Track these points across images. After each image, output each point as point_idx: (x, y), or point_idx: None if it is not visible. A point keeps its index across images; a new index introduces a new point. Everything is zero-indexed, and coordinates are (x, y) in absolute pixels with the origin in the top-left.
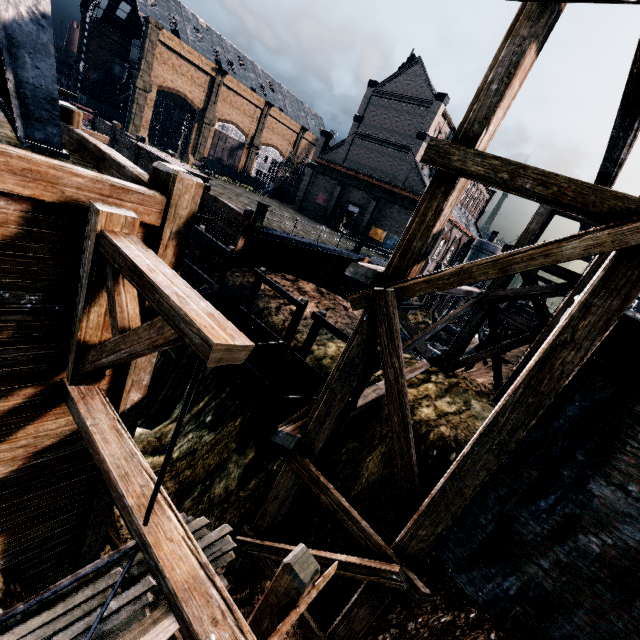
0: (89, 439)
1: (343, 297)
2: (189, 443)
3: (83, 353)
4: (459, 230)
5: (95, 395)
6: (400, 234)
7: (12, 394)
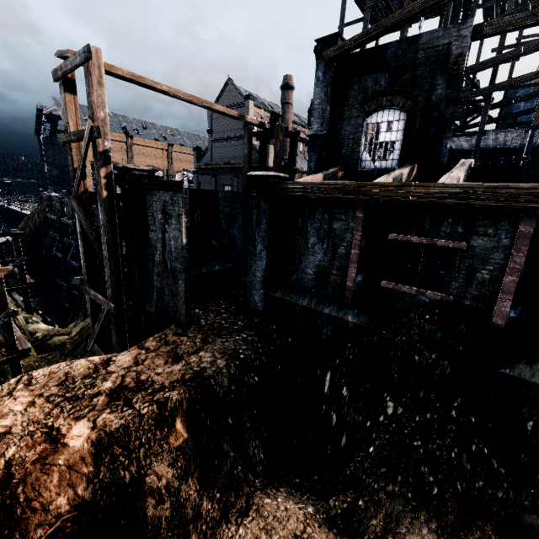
0: None
1: None
2: (80, 327)
3: None
4: None
5: None
6: None
7: None
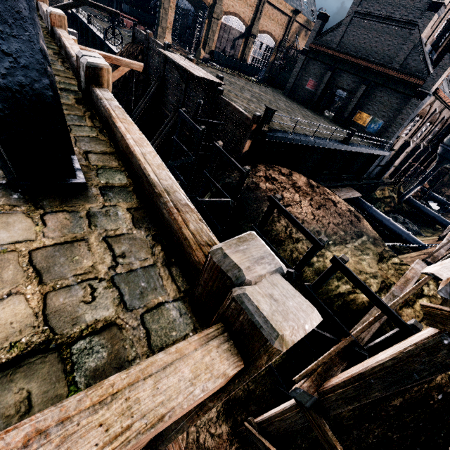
0: None
1: (324, 180)
2: None
3: None
4: (449, 110)
5: None
6: (386, 118)
7: None
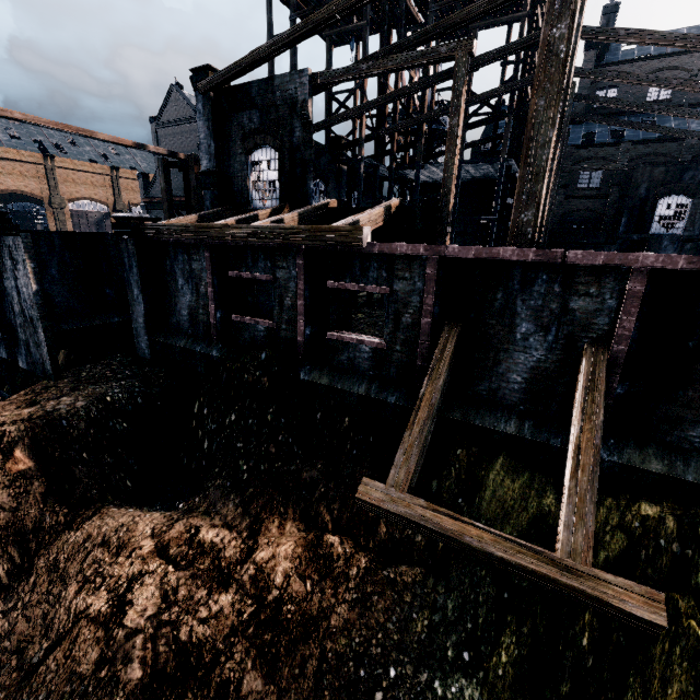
0: None
1: None
2: None
3: None
4: None
5: None
6: None
7: None
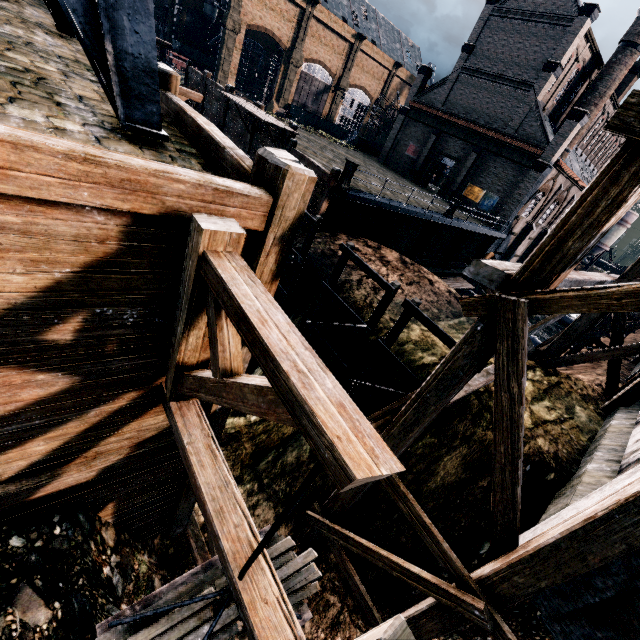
0: (186, 458)
1: (426, 265)
2: None
3: (181, 374)
4: (579, 189)
5: (191, 405)
6: (502, 194)
7: (118, 398)
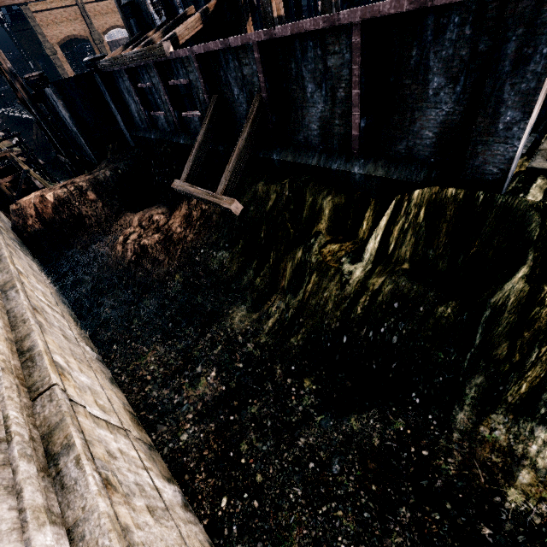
0: None
1: None
2: None
3: None
4: None
5: None
6: None
7: None
